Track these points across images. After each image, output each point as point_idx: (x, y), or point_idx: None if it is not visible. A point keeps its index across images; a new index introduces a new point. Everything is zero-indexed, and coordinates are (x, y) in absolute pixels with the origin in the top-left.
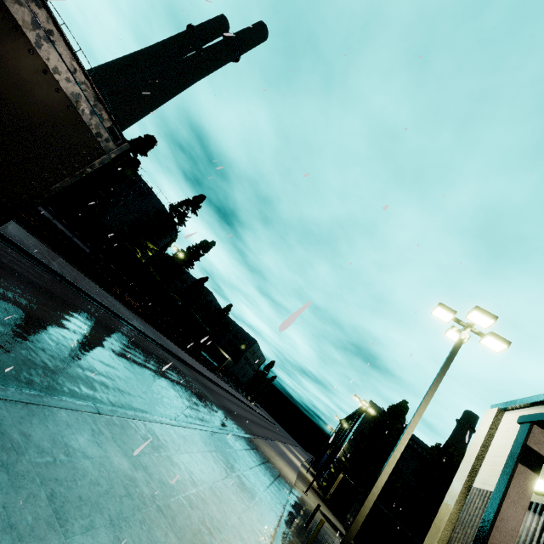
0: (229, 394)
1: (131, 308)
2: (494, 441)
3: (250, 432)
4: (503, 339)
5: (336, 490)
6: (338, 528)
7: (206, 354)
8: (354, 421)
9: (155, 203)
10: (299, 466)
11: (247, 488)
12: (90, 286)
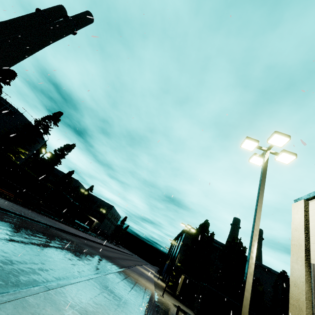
0: (99, 245)
1: (8, 199)
2: (312, 224)
3: (118, 266)
4: (292, 153)
5: (181, 287)
6: (186, 311)
7: (79, 221)
8: (180, 239)
9: (22, 120)
10: (153, 277)
11: None
12: None
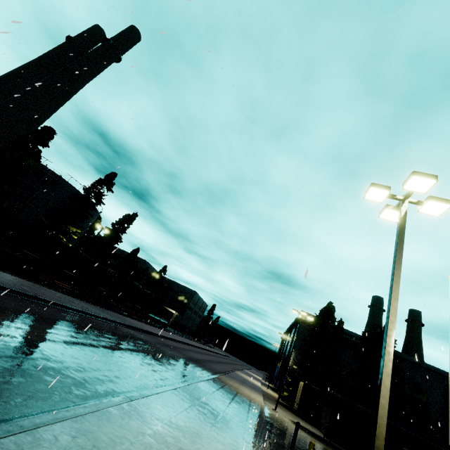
0: (183, 344)
1: (65, 292)
2: None
3: (211, 372)
4: (443, 199)
5: (301, 398)
6: (311, 431)
7: (153, 315)
8: (293, 332)
9: (68, 189)
10: (260, 386)
11: (227, 441)
12: (4, 278)
